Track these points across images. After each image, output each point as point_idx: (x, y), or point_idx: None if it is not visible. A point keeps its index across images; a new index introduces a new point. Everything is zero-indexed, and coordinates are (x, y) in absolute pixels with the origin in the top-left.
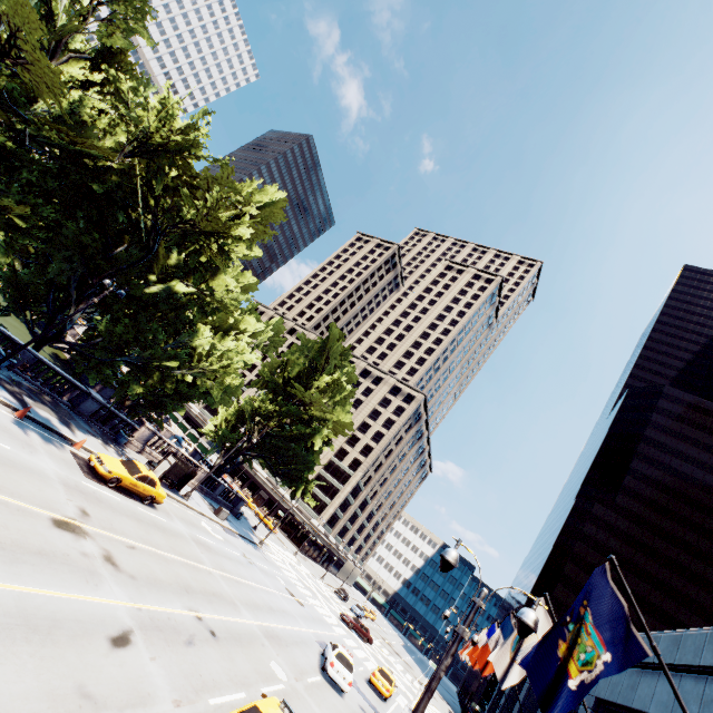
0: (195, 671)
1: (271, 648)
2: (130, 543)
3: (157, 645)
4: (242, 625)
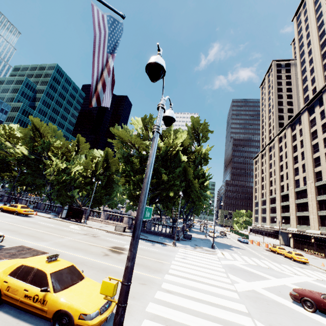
0: None
1: None
2: None
3: None
4: None
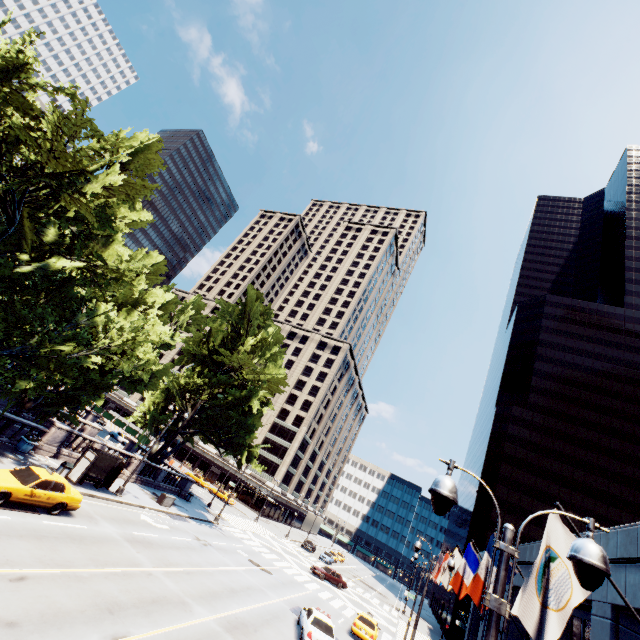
0: None
1: None
2: (18, 573)
3: None
4: (194, 628)
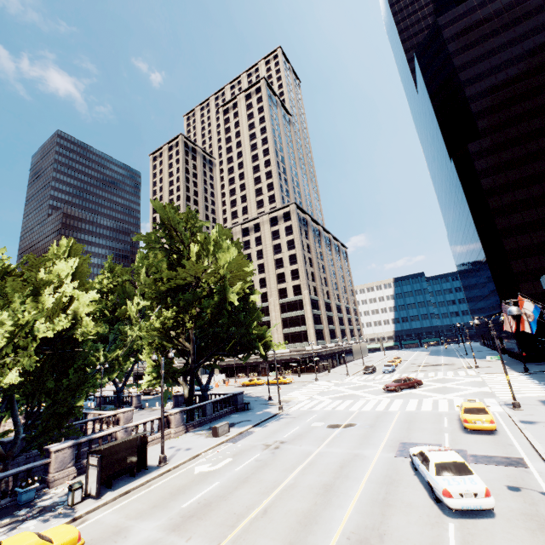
0: None
1: None
2: None
3: None
4: None
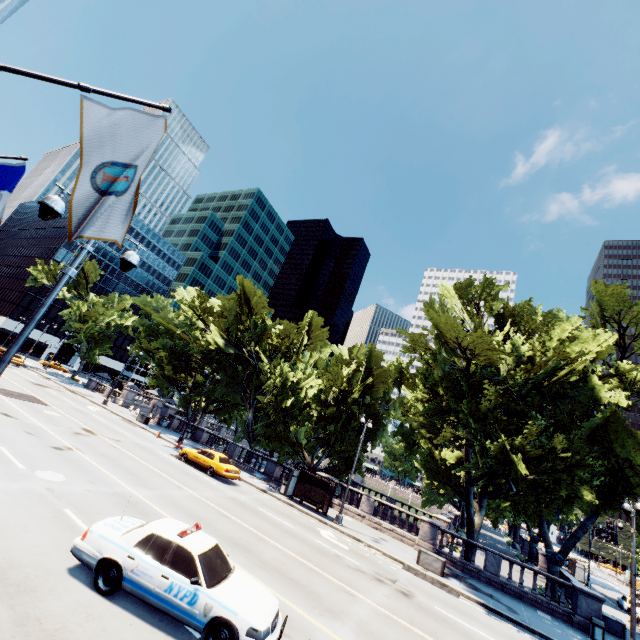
0: (1, 425)
1: (95, 489)
2: (120, 448)
3: (14, 422)
4: (107, 476)
